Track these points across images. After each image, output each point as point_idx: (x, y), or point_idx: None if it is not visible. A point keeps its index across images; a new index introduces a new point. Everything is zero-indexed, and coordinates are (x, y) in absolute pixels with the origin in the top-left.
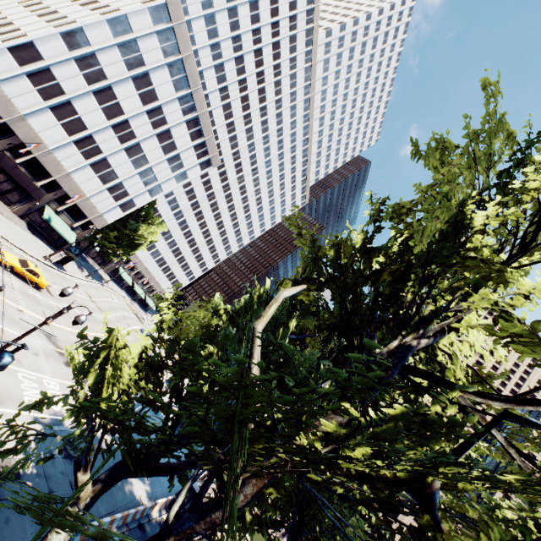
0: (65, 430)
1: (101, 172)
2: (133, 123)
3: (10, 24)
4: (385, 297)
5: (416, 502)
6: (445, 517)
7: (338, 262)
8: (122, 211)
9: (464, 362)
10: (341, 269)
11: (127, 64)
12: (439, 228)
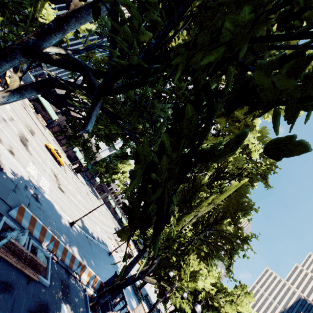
0: (41, 193)
1: None
2: None
3: None
4: None
5: None
6: None
7: None
8: (109, 152)
9: None
10: None
11: None
12: None
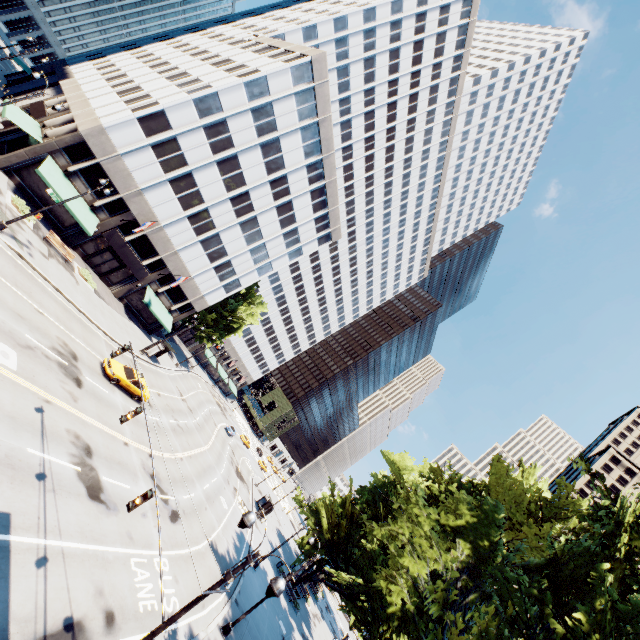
0: None
1: (211, 249)
2: (253, 195)
3: (138, 88)
4: None
5: None
6: None
7: None
8: (225, 292)
9: None
10: None
11: (257, 130)
12: None
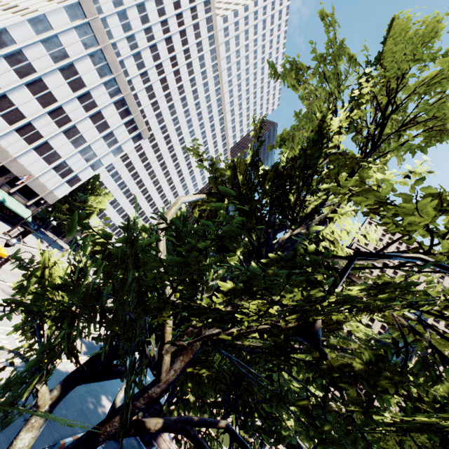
0: None
1: (45, 154)
2: (66, 109)
3: None
4: (278, 203)
5: (310, 347)
6: (331, 352)
7: (235, 179)
8: (69, 186)
9: (344, 244)
10: (238, 184)
11: (52, 57)
12: (310, 140)
